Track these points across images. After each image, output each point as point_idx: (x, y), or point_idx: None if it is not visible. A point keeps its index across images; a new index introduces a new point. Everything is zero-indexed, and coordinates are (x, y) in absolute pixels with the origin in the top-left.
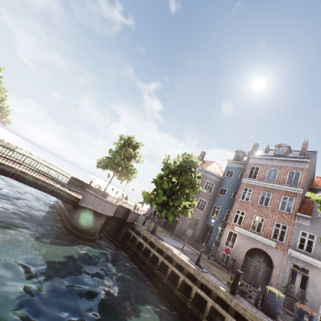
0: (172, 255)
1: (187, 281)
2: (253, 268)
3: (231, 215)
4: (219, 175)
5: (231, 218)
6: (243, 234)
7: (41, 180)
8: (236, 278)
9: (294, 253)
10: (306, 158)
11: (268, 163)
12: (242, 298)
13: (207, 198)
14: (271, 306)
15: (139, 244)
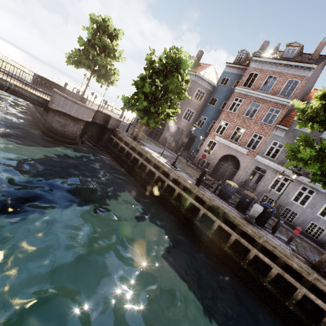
0: (151, 157)
1: (161, 176)
2: (223, 169)
3: (215, 126)
4: (213, 83)
5: (214, 129)
6: (221, 143)
7: None
8: (202, 175)
9: (260, 158)
10: (314, 63)
11: (270, 68)
12: (205, 188)
13: (196, 109)
14: (225, 193)
15: (121, 149)
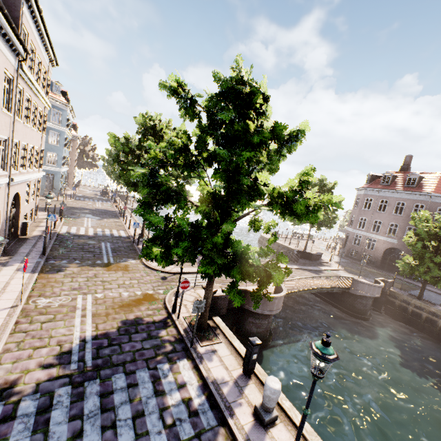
0: None
1: None
2: None
3: None
4: None
5: None
6: None
7: (329, 288)
8: None
9: None
10: None
11: None
12: None
13: None
14: None
15: (411, 312)
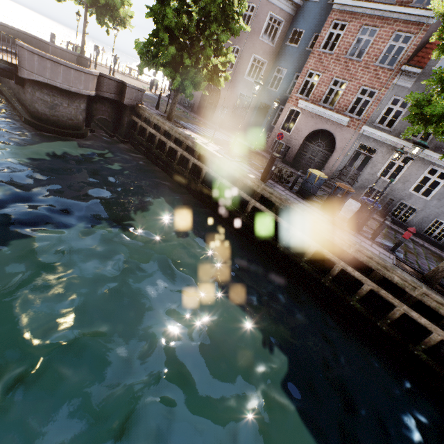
0: (194, 145)
1: (211, 173)
2: (310, 154)
3: (298, 82)
4: None
5: (297, 88)
6: (308, 112)
7: None
8: (270, 164)
9: (369, 130)
10: None
11: None
12: (277, 184)
13: (267, 56)
14: (307, 189)
15: (151, 136)
